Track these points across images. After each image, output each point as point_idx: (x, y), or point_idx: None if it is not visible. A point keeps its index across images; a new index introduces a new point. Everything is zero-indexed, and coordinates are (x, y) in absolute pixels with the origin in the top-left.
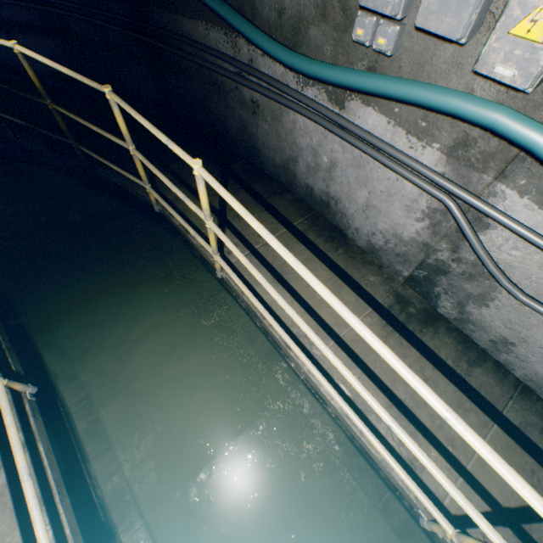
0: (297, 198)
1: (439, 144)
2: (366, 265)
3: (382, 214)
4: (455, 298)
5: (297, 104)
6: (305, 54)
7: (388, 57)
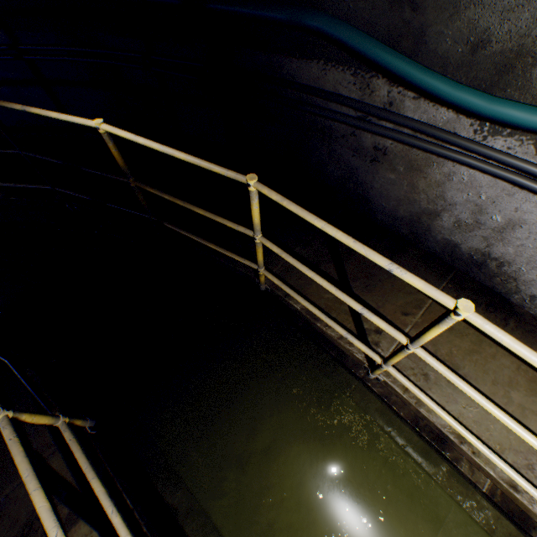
0: (425, 253)
1: None
2: None
3: None
4: None
5: (476, 158)
6: (510, 98)
7: None
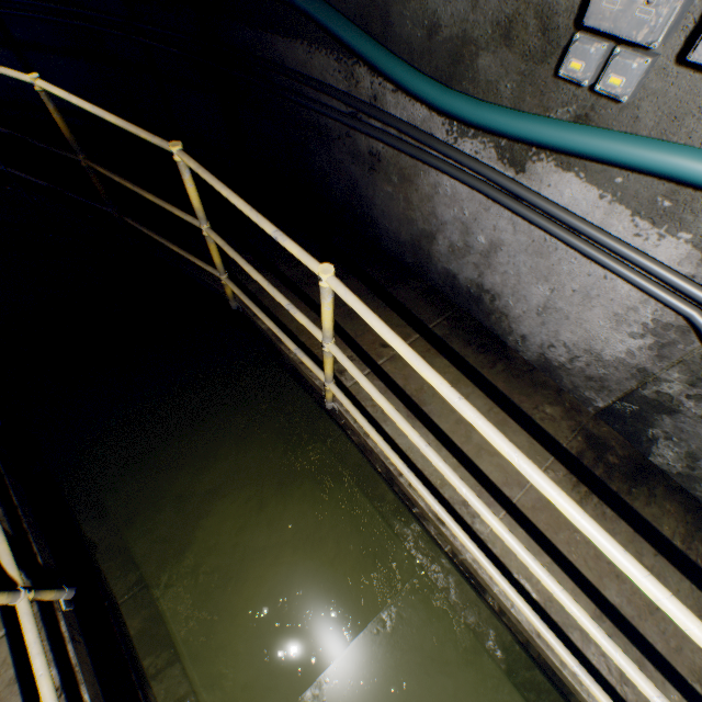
0: (430, 288)
1: (690, 234)
2: (537, 389)
3: (570, 321)
4: (683, 447)
5: (447, 163)
6: (467, 92)
7: (615, 102)
